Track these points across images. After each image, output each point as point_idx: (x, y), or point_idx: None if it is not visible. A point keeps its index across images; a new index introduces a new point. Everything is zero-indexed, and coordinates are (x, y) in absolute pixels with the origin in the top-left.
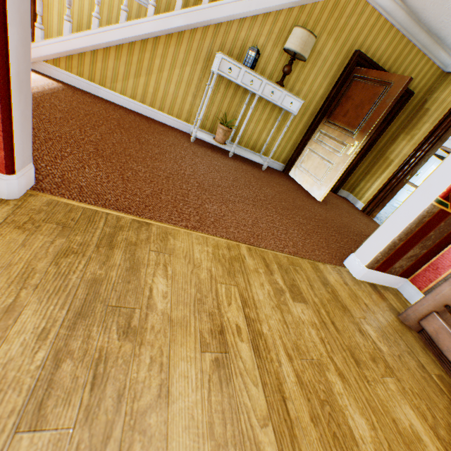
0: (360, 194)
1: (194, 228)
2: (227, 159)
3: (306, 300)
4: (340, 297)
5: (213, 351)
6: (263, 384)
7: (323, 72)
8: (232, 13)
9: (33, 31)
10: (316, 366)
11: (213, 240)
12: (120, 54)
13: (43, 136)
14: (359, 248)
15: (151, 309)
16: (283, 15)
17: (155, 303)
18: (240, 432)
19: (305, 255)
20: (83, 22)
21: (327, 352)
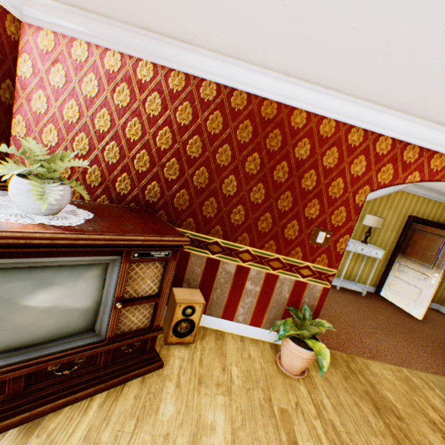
0: None
1: (372, 358)
2: (338, 292)
3: None
4: None
5: (438, 432)
6: None
7: (389, 228)
8: None
9: None
10: None
11: (386, 365)
12: None
13: None
14: None
15: (396, 407)
16: None
17: (395, 404)
18: None
19: (443, 374)
20: None
21: None
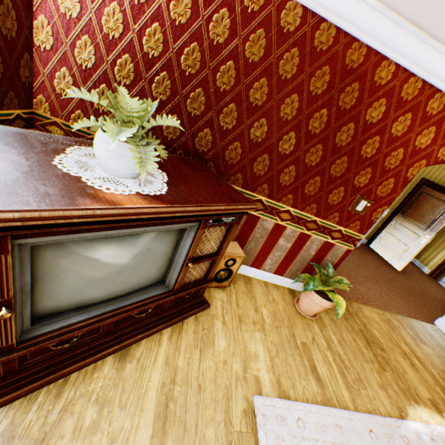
0: (425, 261)
1: (364, 303)
2: None
3: (426, 343)
4: (440, 343)
5: (407, 360)
6: (428, 374)
7: None
8: None
9: None
10: (443, 372)
11: (374, 310)
12: None
13: None
14: (444, 315)
15: (380, 342)
16: None
17: (380, 340)
18: (429, 385)
19: (413, 317)
20: None
21: (444, 368)
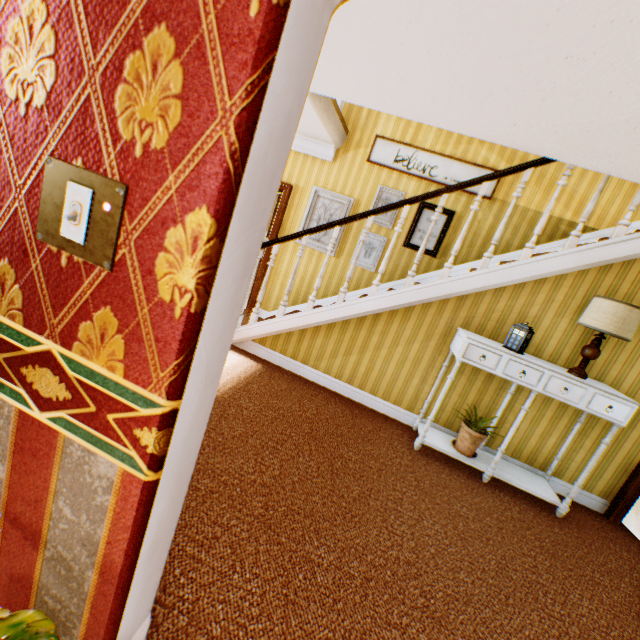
0: None
1: None
2: (480, 490)
3: None
4: None
5: None
6: None
7: None
8: (482, 284)
9: (255, 299)
10: None
11: None
12: (331, 331)
13: (204, 485)
14: None
15: None
16: (569, 279)
17: None
18: None
19: None
20: (302, 289)
21: None
